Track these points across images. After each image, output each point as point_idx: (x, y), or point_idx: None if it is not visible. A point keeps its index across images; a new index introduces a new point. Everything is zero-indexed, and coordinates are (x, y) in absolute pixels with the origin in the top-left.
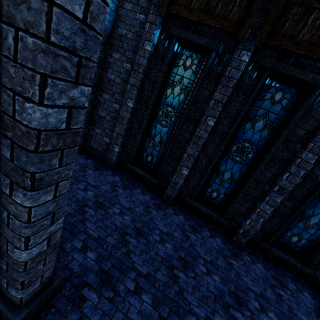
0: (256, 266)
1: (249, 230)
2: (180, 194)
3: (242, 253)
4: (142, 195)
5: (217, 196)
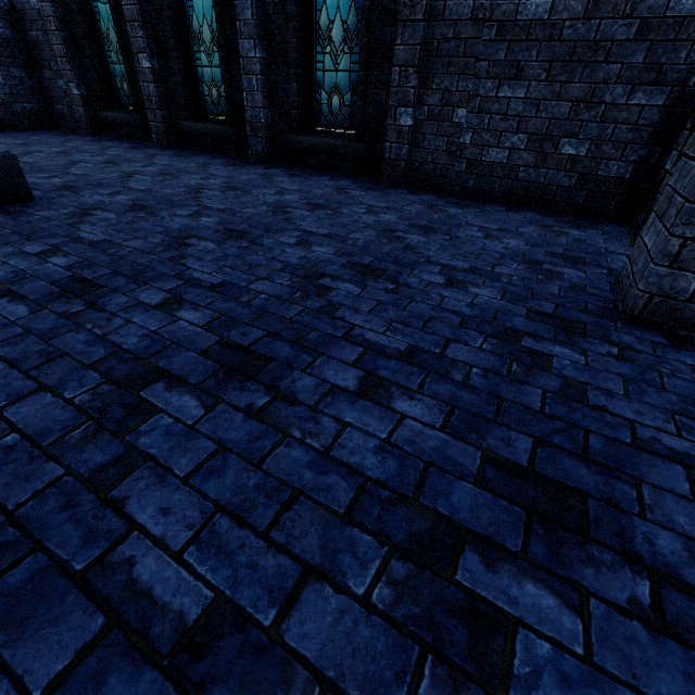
0: (267, 170)
1: (254, 118)
2: (175, 124)
3: (256, 166)
4: (117, 144)
5: (219, 94)
